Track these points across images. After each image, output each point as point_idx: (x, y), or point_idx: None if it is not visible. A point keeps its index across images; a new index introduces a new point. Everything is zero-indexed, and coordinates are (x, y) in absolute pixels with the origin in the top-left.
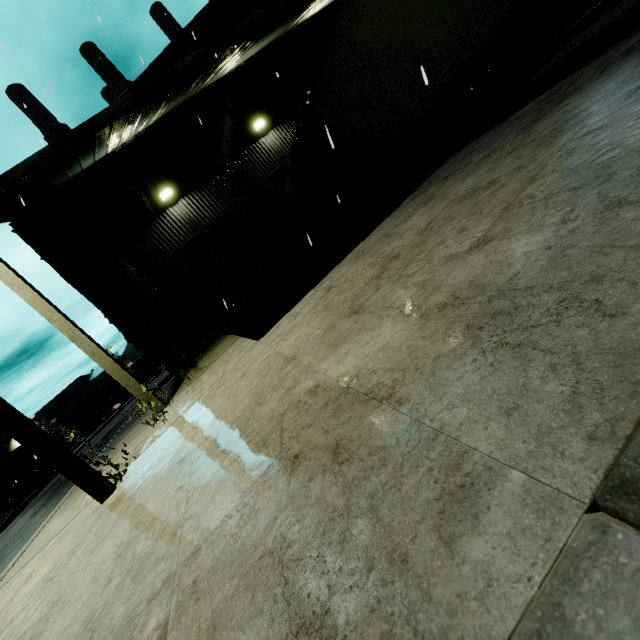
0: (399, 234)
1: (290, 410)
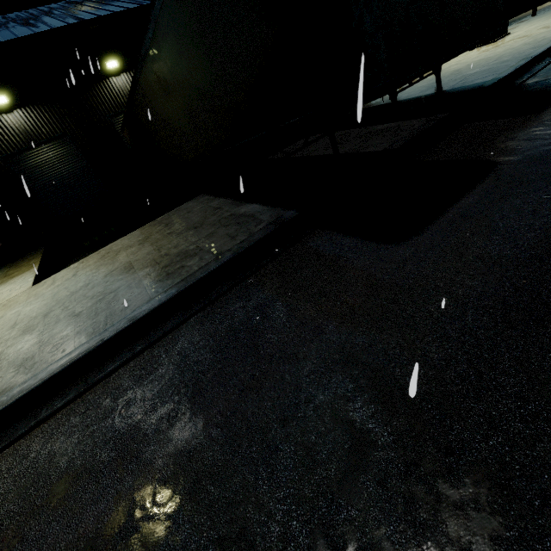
0: (113, 261)
1: None
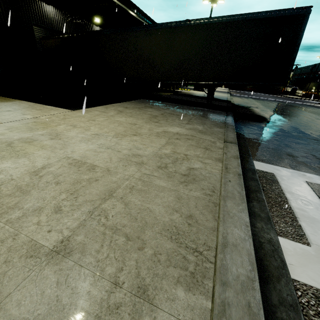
0: (148, 111)
1: (160, 133)
